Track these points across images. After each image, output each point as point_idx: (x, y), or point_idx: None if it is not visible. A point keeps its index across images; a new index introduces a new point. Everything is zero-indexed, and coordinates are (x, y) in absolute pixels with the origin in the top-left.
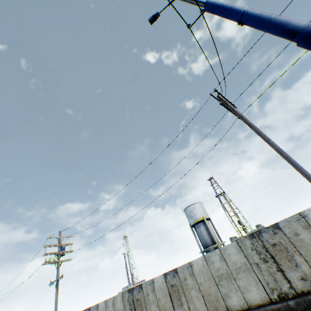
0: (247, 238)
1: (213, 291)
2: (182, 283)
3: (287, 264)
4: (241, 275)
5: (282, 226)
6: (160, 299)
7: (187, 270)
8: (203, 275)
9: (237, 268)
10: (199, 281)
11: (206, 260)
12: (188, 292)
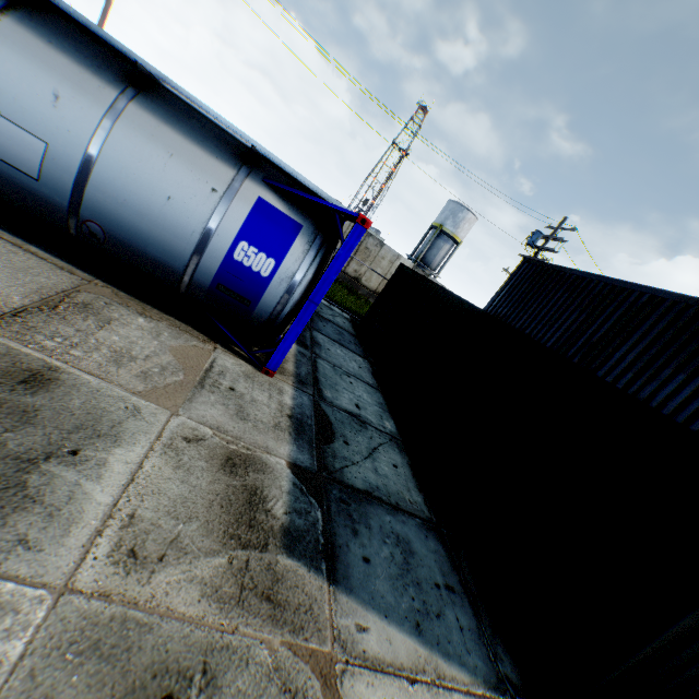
0: None
1: None
2: None
3: None
4: None
5: None
6: None
7: None
8: None
9: None
10: None
11: None
12: None
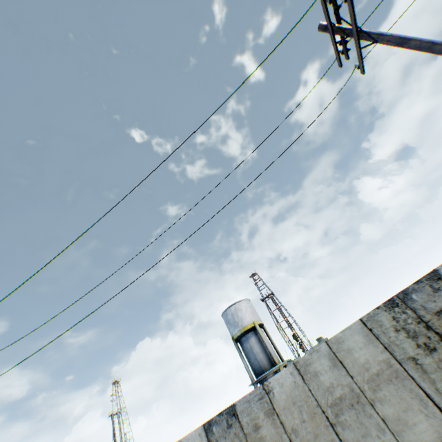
0: (381, 310)
1: None
2: (249, 438)
3: None
4: (385, 391)
5: None
6: None
7: (259, 404)
8: (297, 410)
9: (373, 377)
10: (290, 426)
11: (300, 373)
12: None
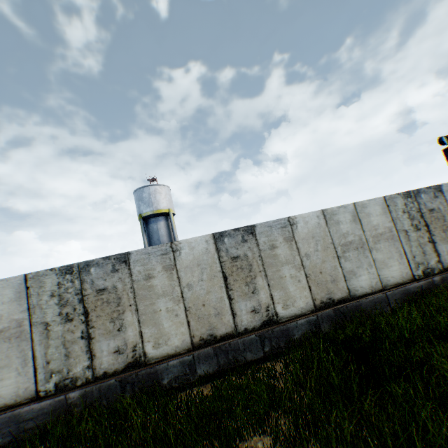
0: (400, 196)
1: (330, 268)
2: (264, 254)
3: (440, 235)
4: (382, 245)
5: (444, 190)
6: (191, 287)
7: (281, 232)
8: (314, 243)
9: (378, 235)
10: (304, 252)
11: (326, 219)
12: (276, 271)
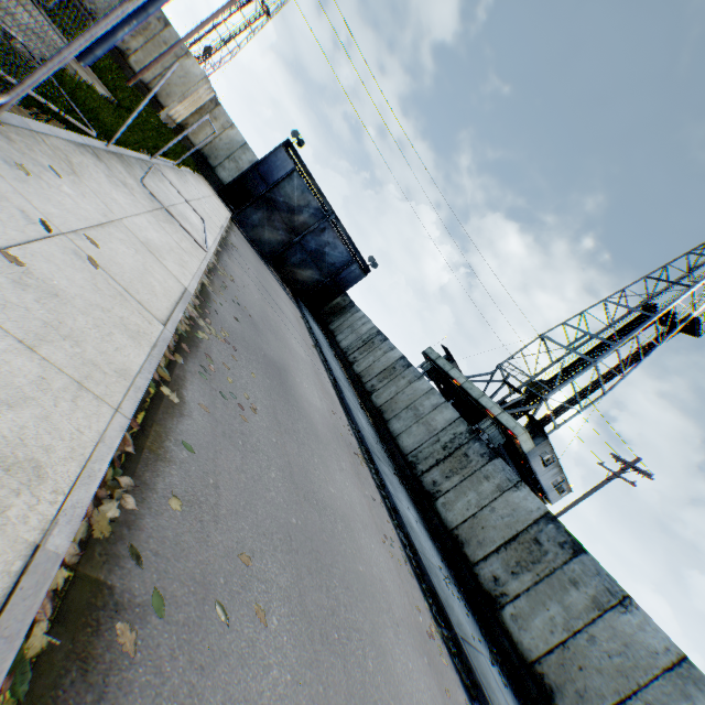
0: None
1: None
2: None
3: None
4: None
5: (170, 32)
6: None
7: None
8: None
9: None
10: None
11: None
12: None
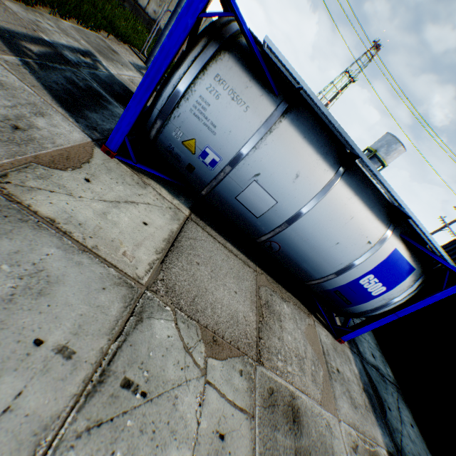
0: None
1: None
2: None
3: None
4: None
5: None
6: None
7: None
8: None
9: None
10: None
11: None
12: None
